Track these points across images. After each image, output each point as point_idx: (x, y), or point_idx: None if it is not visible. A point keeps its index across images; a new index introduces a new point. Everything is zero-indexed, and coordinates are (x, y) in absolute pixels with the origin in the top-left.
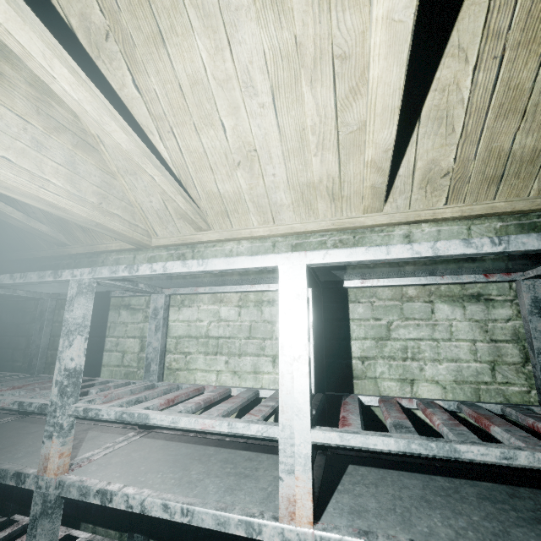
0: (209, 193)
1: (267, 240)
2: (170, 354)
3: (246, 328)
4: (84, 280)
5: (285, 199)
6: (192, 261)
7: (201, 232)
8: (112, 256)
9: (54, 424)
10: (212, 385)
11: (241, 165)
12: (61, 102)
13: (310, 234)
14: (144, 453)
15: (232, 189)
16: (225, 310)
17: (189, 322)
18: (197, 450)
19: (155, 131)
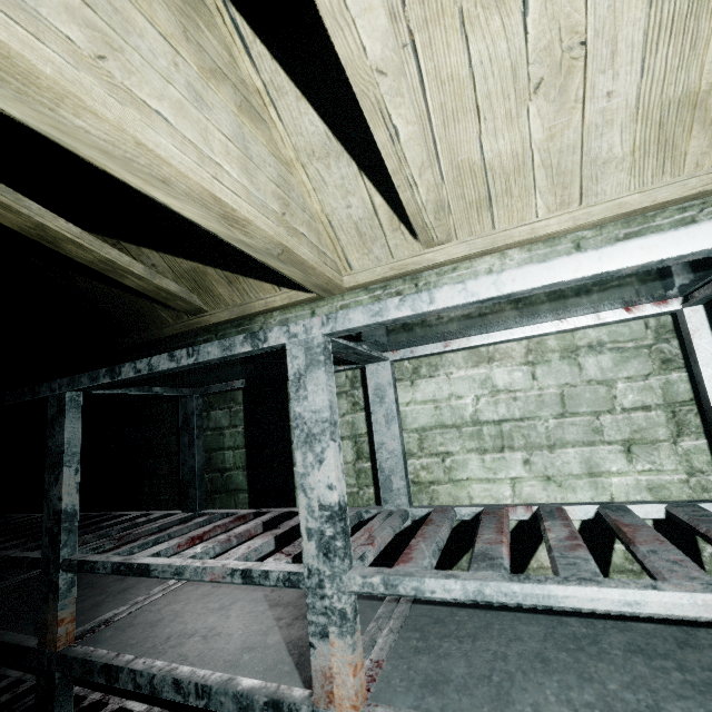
0: (461, 165)
1: (561, 240)
2: (412, 459)
3: (553, 399)
4: (314, 339)
5: (618, 147)
6: (567, 258)
7: (432, 249)
8: (274, 318)
9: (326, 611)
10: (519, 505)
11: (542, 87)
12: (209, 25)
13: (654, 212)
14: (457, 640)
15: (509, 148)
16: (502, 374)
17: (436, 402)
18: (550, 628)
19: None
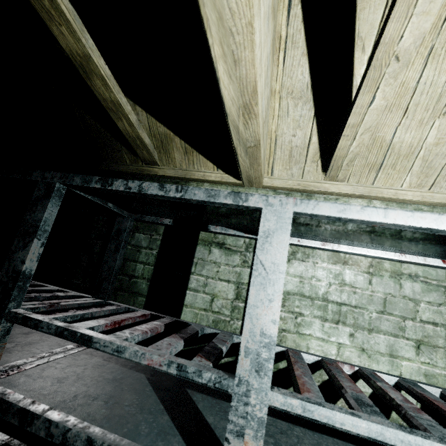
0: (377, 139)
1: (407, 206)
2: None
3: (379, 300)
4: (287, 212)
5: None
6: None
7: (329, 182)
8: (204, 186)
9: (246, 416)
10: (345, 362)
11: None
12: None
13: None
14: None
15: (410, 140)
16: (350, 274)
17: (302, 278)
18: None
19: (369, 47)
